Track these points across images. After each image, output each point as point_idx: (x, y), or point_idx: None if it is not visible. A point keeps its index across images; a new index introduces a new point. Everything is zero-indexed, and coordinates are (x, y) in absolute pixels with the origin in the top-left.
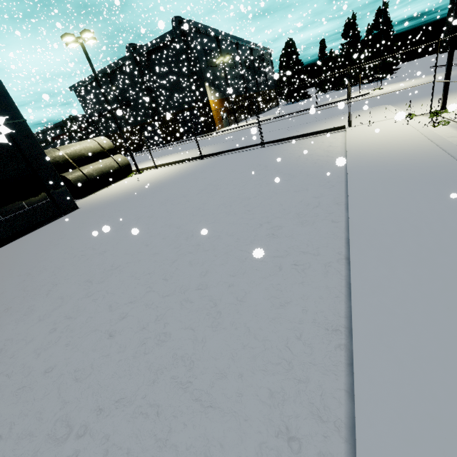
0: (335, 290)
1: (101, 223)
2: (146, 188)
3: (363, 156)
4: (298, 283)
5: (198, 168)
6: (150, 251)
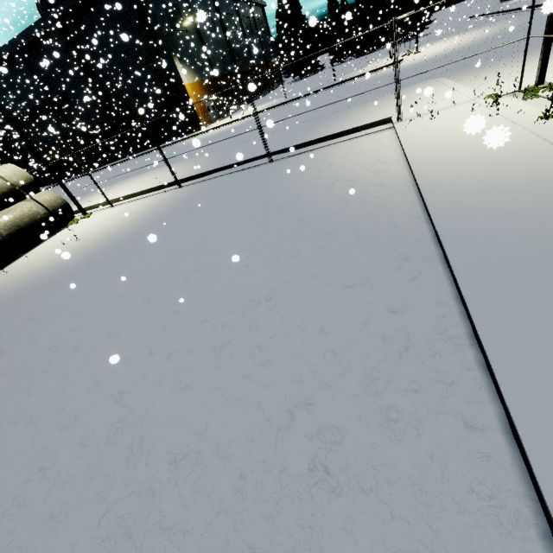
0: None
1: None
2: (88, 257)
3: (454, 192)
4: None
5: (173, 209)
6: (42, 506)
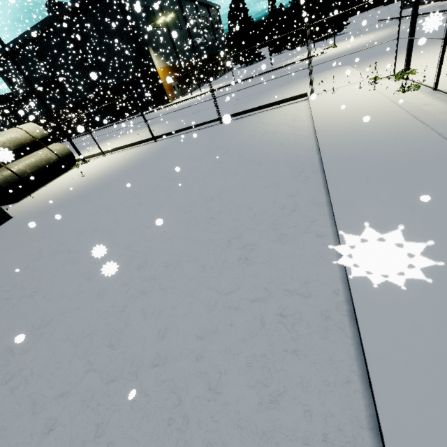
0: (344, 368)
1: (36, 242)
2: (92, 185)
3: (336, 135)
4: (291, 353)
5: (151, 155)
6: (92, 291)
